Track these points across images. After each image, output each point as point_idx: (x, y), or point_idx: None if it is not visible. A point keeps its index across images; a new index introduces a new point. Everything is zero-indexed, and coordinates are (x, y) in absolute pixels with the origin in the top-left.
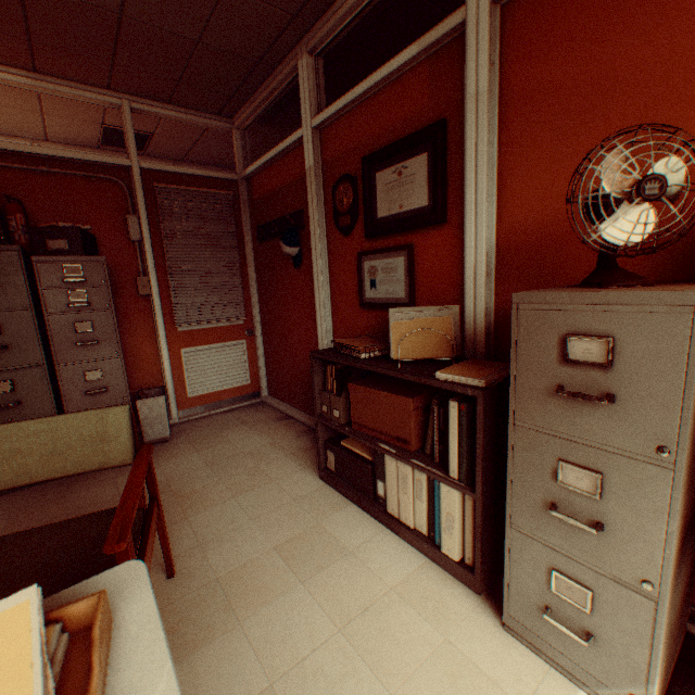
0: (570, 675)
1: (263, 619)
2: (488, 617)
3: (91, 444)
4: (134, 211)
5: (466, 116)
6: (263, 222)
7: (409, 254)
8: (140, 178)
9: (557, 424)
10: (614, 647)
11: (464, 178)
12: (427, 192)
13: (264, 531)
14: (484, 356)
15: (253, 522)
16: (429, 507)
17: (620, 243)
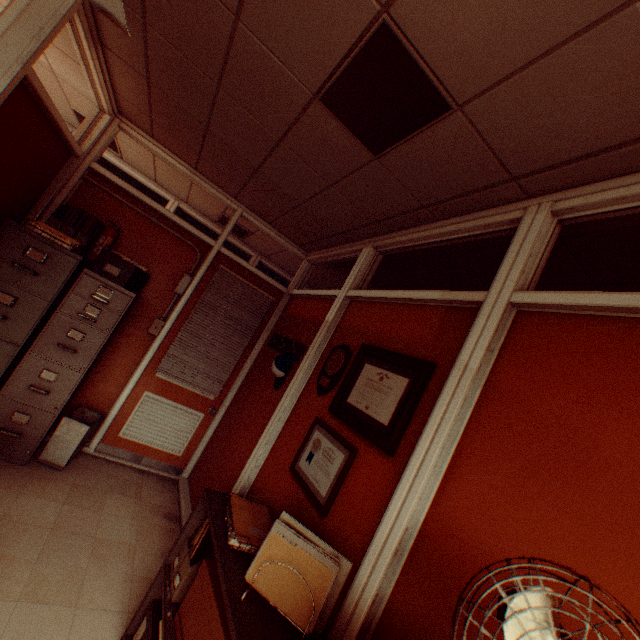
0: None
1: None
2: None
3: None
4: (193, 273)
5: (450, 376)
6: (280, 332)
7: (349, 457)
8: (214, 256)
9: None
10: None
11: (423, 430)
12: (392, 413)
13: None
14: None
15: None
16: None
17: None
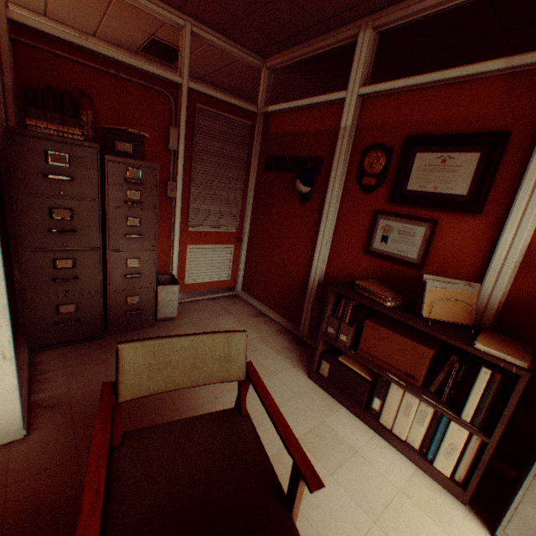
0: None
1: (313, 504)
2: (477, 525)
3: (218, 362)
4: (174, 123)
5: None
6: (274, 154)
7: (433, 228)
8: (186, 96)
9: None
10: None
11: (518, 187)
12: (468, 184)
13: None
14: (488, 326)
15: None
16: (427, 432)
17: None
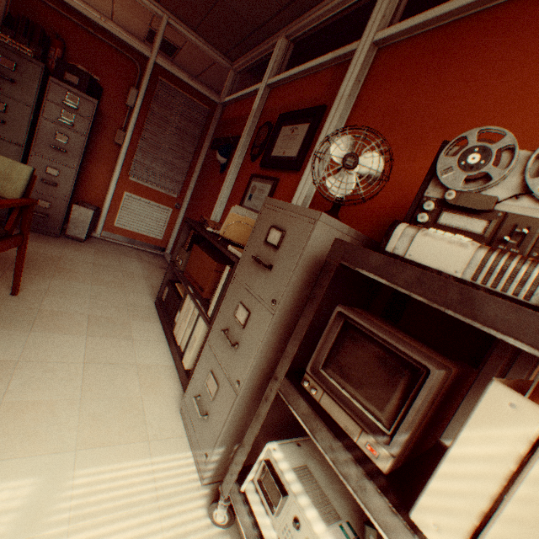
0: (192, 442)
1: (46, 337)
2: (177, 402)
3: None
4: (138, 87)
5: (333, 107)
6: (219, 136)
7: (274, 184)
8: (152, 68)
9: (249, 280)
10: (212, 423)
11: (316, 145)
12: (299, 148)
13: (92, 306)
14: None
15: (90, 299)
16: (191, 333)
17: (333, 193)
